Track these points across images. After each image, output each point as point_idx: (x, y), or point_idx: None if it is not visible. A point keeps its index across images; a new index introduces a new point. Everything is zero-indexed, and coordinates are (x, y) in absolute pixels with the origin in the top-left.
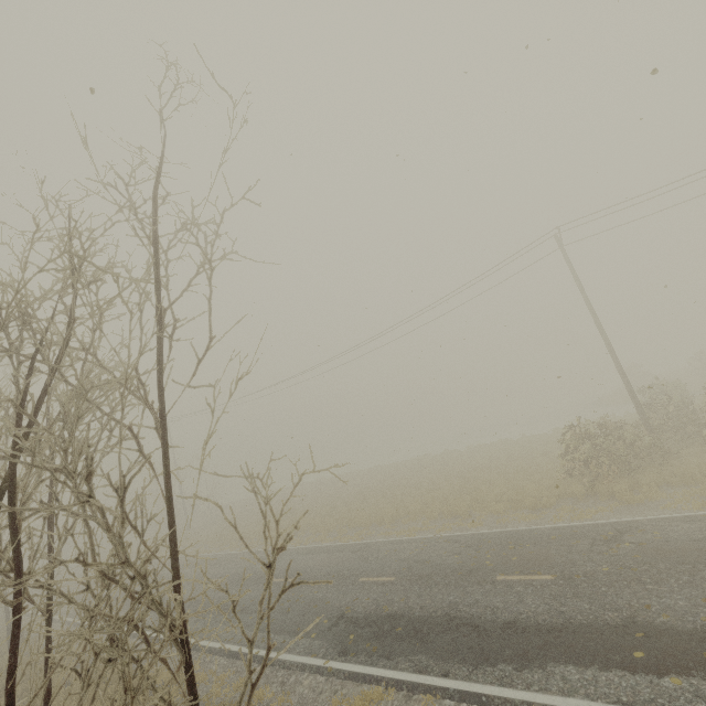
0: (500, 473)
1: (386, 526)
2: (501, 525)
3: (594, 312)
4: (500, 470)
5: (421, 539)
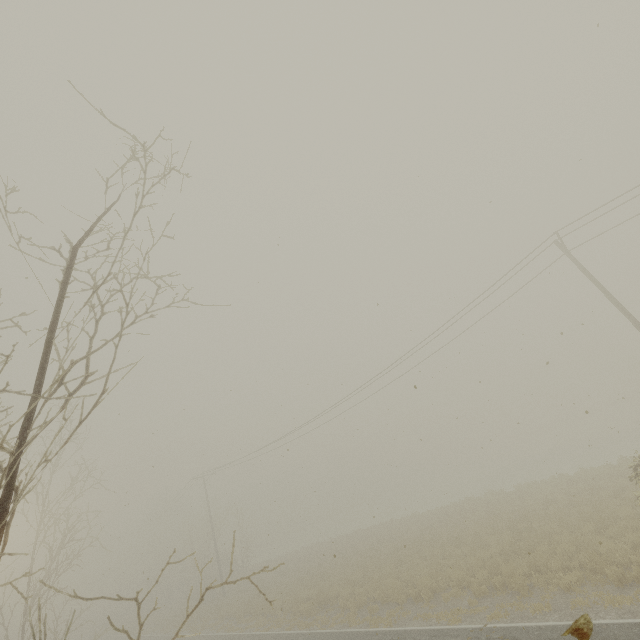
0: (560, 524)
1: (424, 604)
2: (578, 612)
3: (628, 313)
4: (560, 519)
5: (468, 632)
